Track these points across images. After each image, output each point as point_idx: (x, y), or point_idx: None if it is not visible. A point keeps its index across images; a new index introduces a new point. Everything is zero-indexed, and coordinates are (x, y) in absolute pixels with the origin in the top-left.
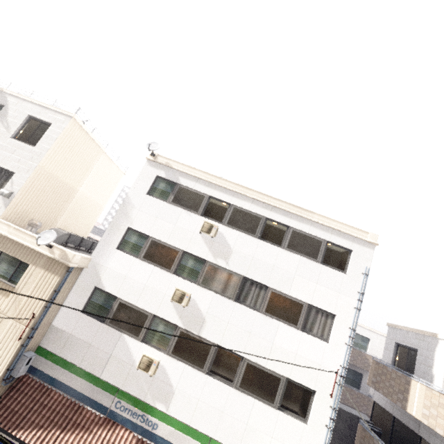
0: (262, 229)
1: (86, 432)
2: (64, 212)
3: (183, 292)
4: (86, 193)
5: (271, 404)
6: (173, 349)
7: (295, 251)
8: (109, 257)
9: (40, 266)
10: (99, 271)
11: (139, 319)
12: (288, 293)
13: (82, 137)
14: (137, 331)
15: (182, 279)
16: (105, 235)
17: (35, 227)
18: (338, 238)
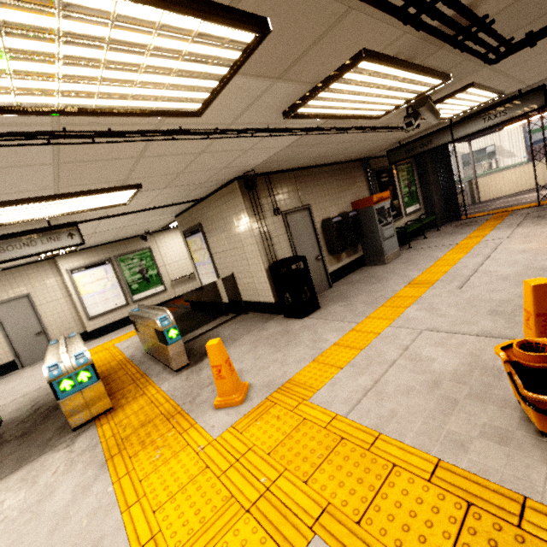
0: None
1: None
2: None
3: None
4: None
5: None
6: None
7: None
8: None
9: None
10: None
11: None
12: None
13: None
14: None
15: None
16: None
17: None
18: None
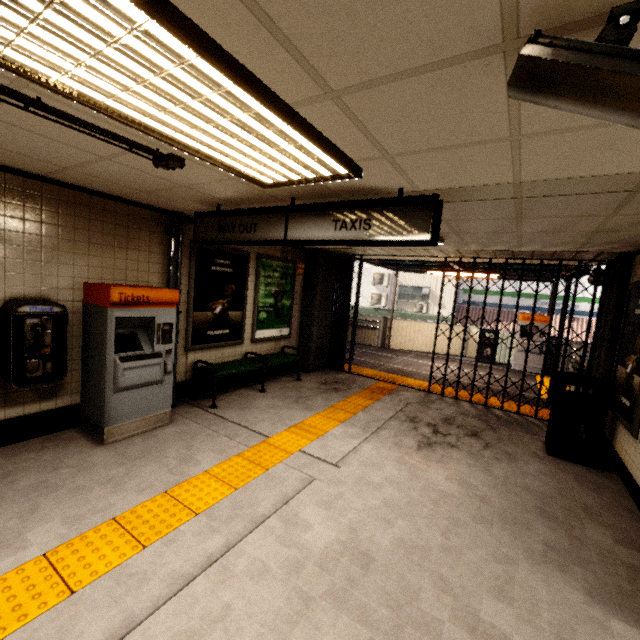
0: None
1: None
2: None
3: None
4: None
5: None
6: None
7: None
8: None
9: None
10: None
11: None
12: None
13: None
14: None
15: None
16: None
17: None
18: None
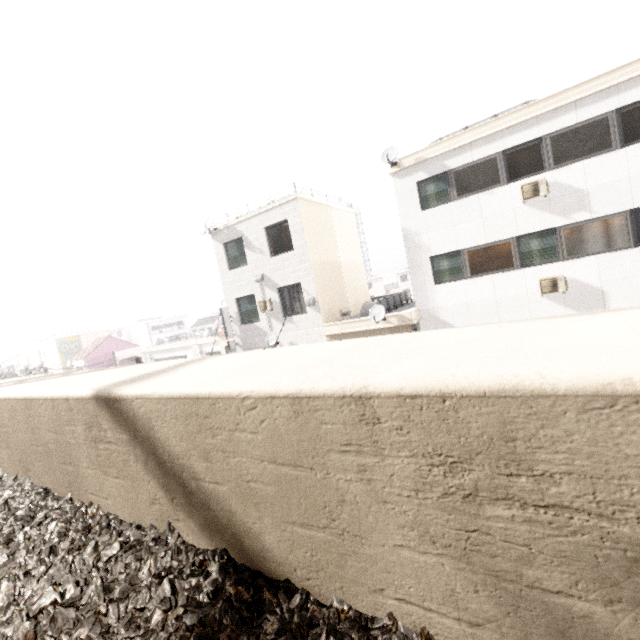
0: (619, 130)
1: None
2: (345, 289)
3: (551, 279)
4: (345, 259)
5: None
6: None
7: None
8: (435, 297)
9: None
10: (435, 315)
11: None
12: None
13: (312, 209)
14: None
15: (538, 267)
16: (412, 281)
17: (347, 314)
18: None
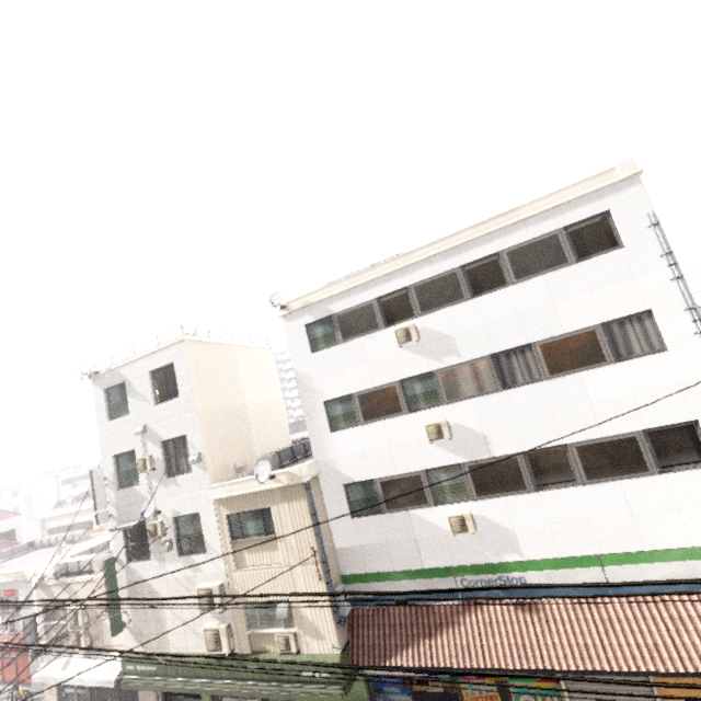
0: (467, 283)
1: (454, 627)
2: (252, 436)
3: (435, 424)
4: (254, 400)
5: (645, 473)
6: (475, 492)
7: (530, 276)
8: (332, 446)
9: (280, 502)
10: (334, 467)
11: (413, 485)
12: (563, 332)
13: (206, 350)
14: (421, 499)
15: (424, 412)
16: (308, 428)
17: (242, 470)
18: (576, 211)
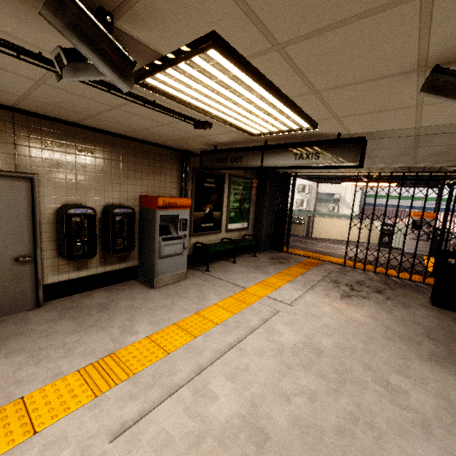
0: None
1: None
2: None
3: None
4: None
5: None
6: None
7: None
8: None
9: None
10: None
11: None
12: None
13: None
14: None
15: None
16: None
17: None
18: None
